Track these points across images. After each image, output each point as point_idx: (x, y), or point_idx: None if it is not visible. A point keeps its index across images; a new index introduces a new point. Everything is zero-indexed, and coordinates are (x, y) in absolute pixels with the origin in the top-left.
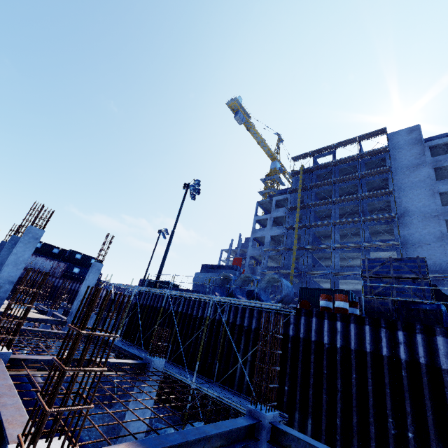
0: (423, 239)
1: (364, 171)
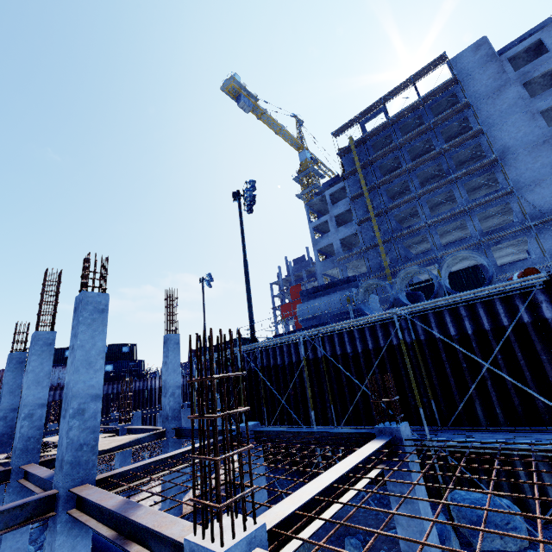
0: (538, 175)
1: (436, 117)
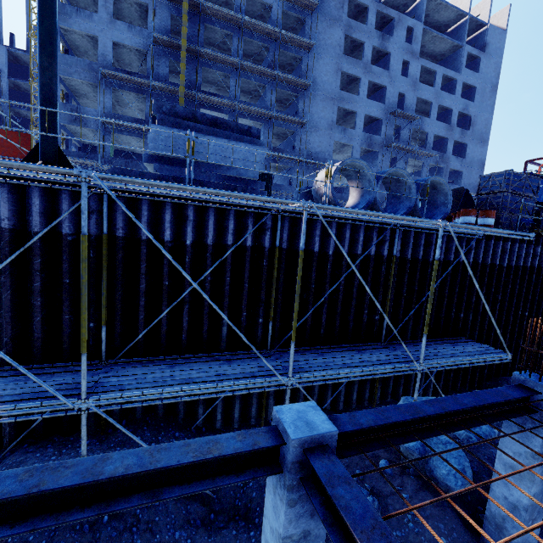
0: (319, 123)
1: None
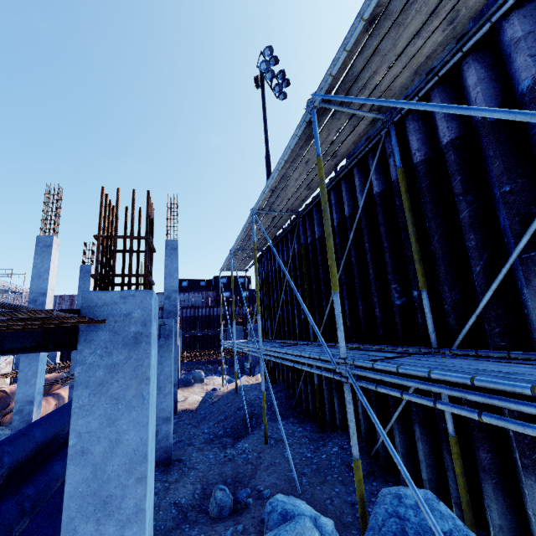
0: None
1: None
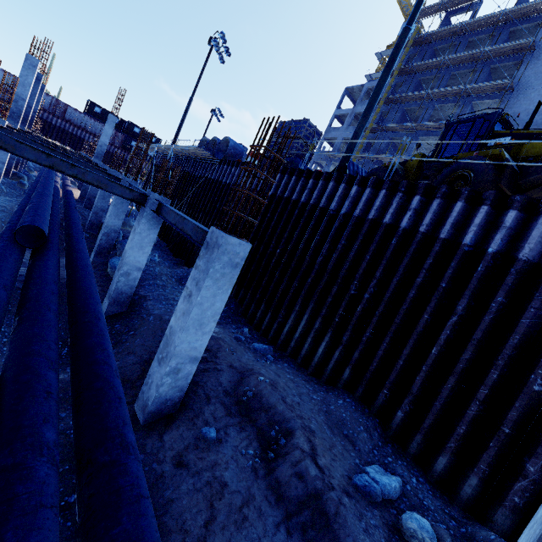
0: None
1: (492, 46)
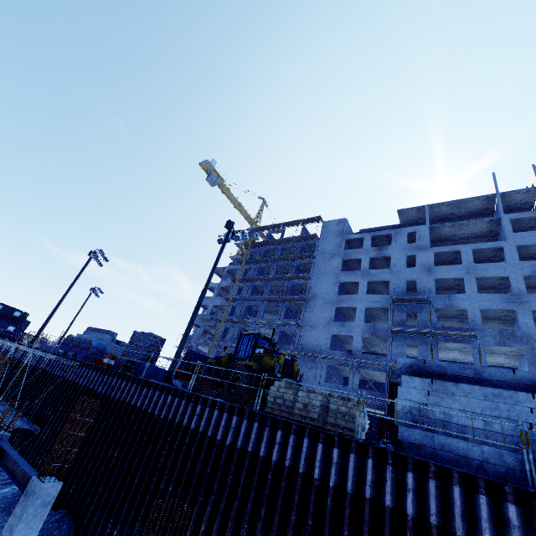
0: (318, 322)
1: (294, 254)
